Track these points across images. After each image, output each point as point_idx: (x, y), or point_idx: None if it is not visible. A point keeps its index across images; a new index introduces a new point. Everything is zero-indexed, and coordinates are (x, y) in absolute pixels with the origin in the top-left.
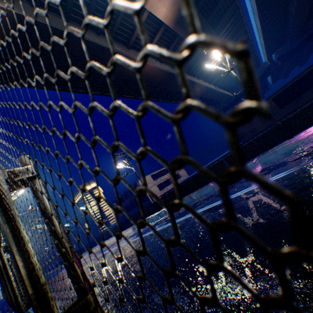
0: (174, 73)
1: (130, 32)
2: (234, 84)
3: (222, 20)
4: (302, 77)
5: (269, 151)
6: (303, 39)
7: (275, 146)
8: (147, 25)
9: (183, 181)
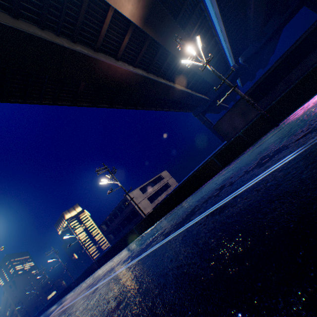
0: (149, 77)
1: (96, 33)
2: (209, 87)
3: (189, 22)
4: (272, 70)
5: (258, 142)
6: (264, 42)
7: (264, 136)
8: (114, 25)
9: (173, 189)
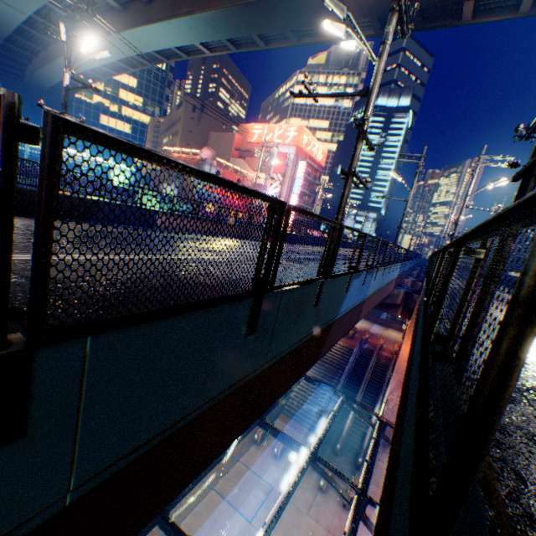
0: None
1: None
2: None
3: None
4: None
5: None
6: None
7: None
8: None
9: None
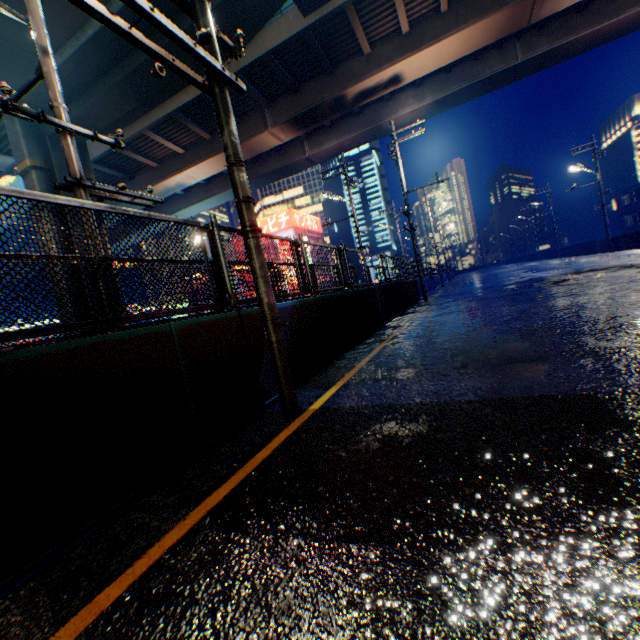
0: None
1: None
2: None
3: None
4: None
5: None
6: None
7: None
8: None
9: None
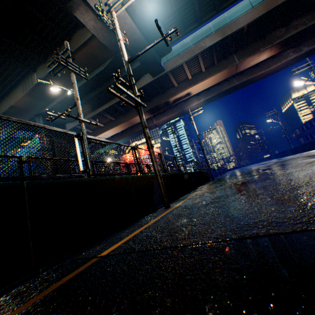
0: None
1: None
2: None
3: None
4: None
5: None
6: None
7: None
8: None
9: None
